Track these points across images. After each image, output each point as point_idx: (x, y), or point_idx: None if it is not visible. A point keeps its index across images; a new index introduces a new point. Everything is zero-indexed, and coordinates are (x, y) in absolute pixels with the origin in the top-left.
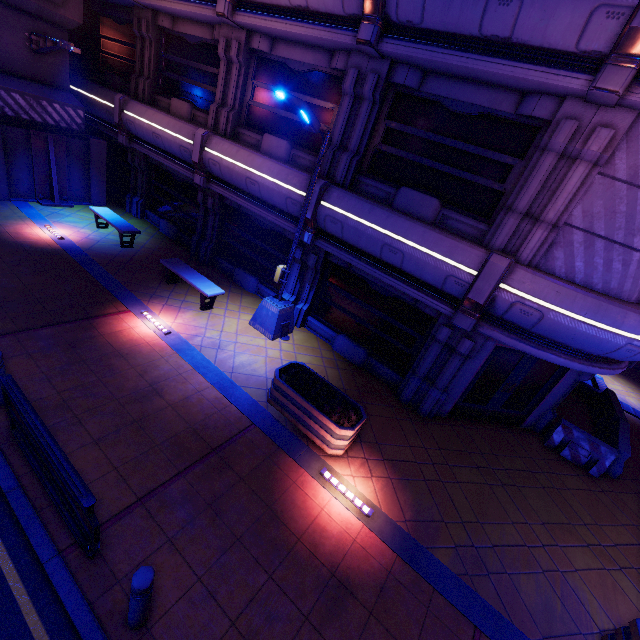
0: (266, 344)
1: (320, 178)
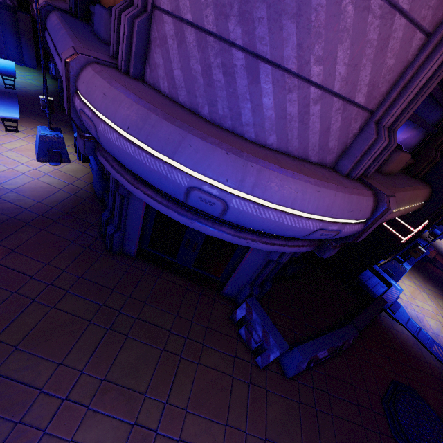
0: (27, 162)
1: (44, 1)
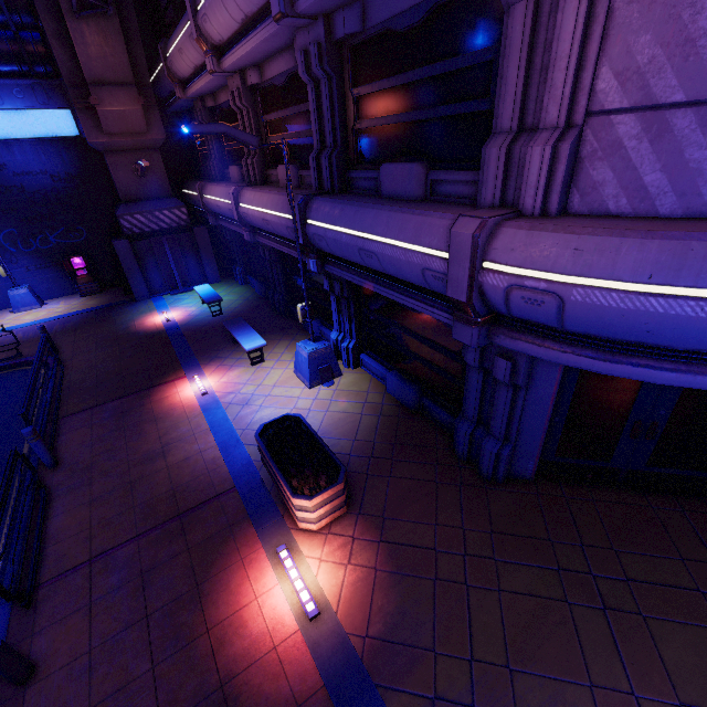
0: (301, 394)
1: (299, 194)
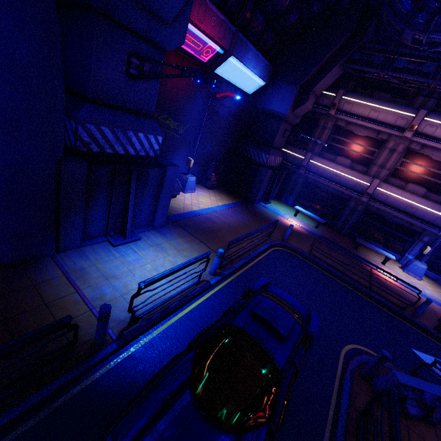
0: (421, 283)
1: None
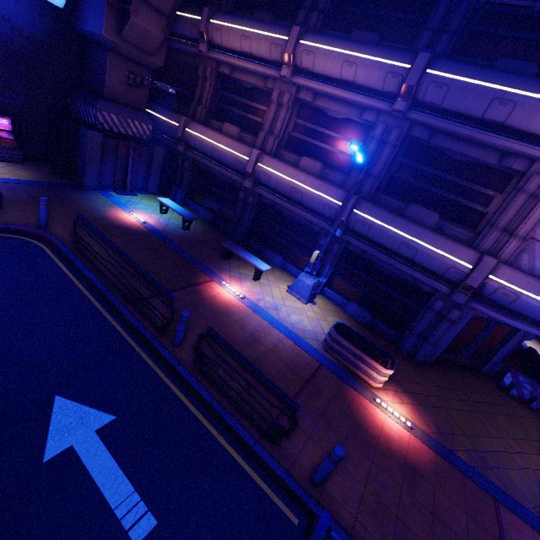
0: (303, 307)
1: (354, 194)
